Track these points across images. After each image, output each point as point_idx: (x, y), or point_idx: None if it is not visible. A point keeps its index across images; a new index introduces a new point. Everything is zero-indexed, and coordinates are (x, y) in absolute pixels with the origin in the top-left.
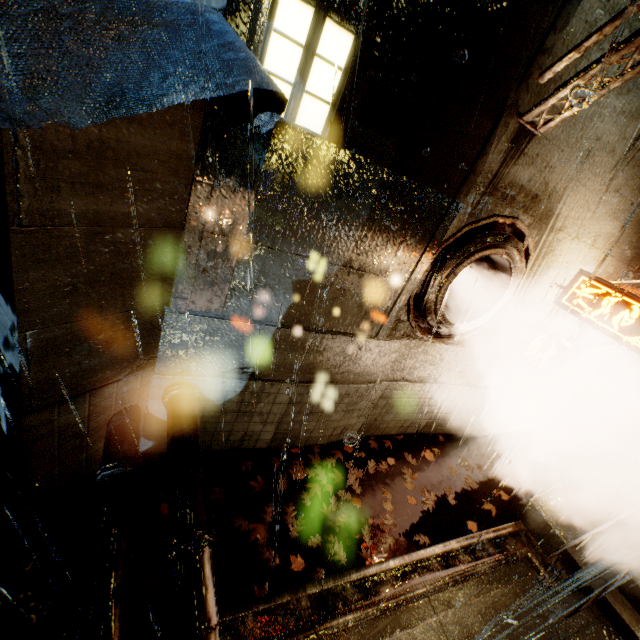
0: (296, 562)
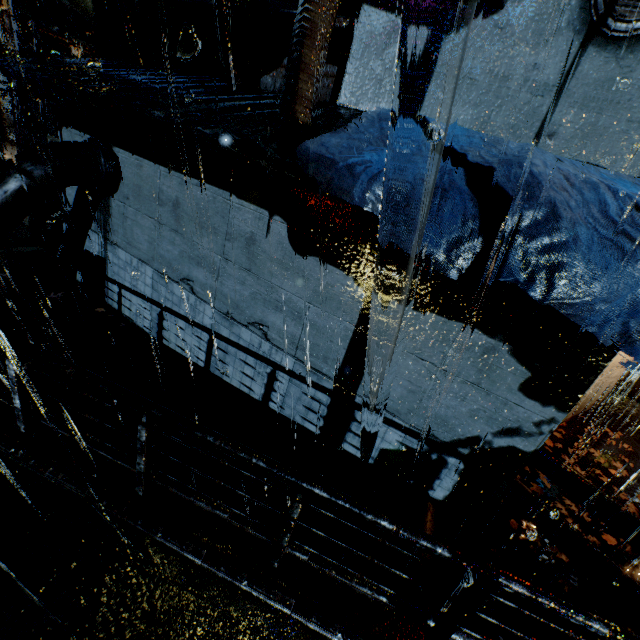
0: (606, 539)
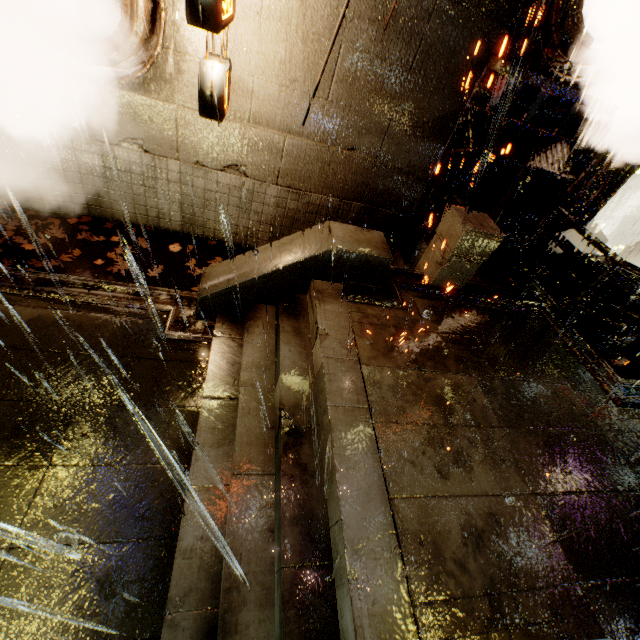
0: None
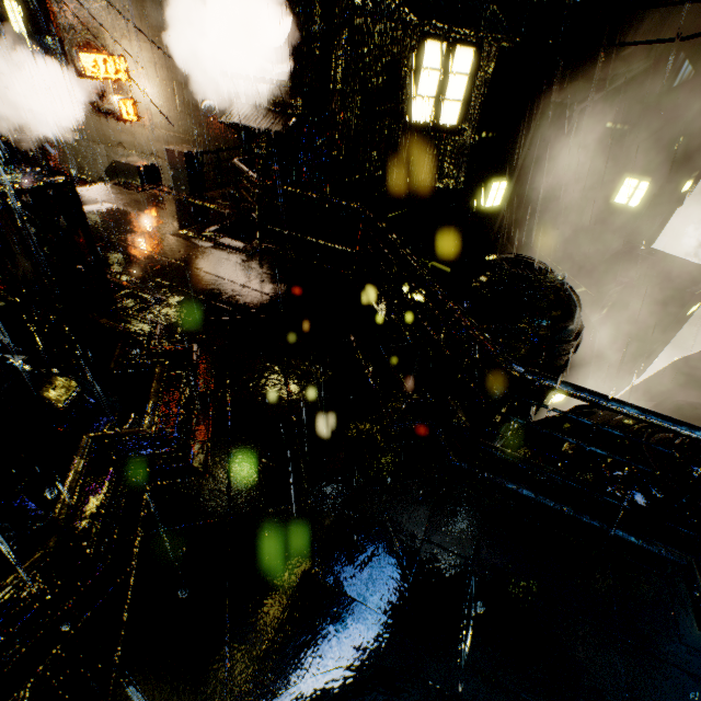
0: None
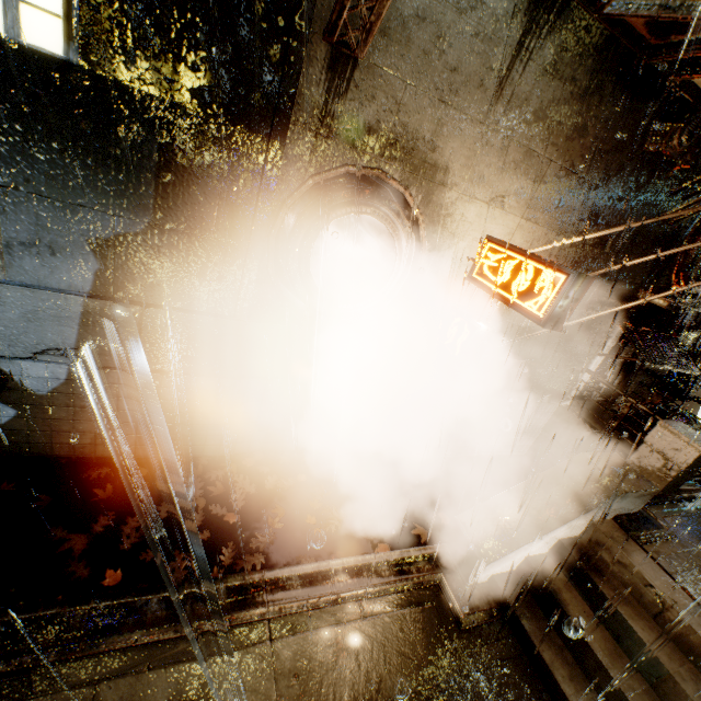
0: (113, 577)
